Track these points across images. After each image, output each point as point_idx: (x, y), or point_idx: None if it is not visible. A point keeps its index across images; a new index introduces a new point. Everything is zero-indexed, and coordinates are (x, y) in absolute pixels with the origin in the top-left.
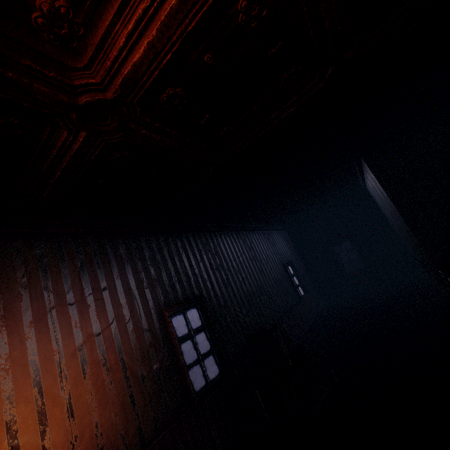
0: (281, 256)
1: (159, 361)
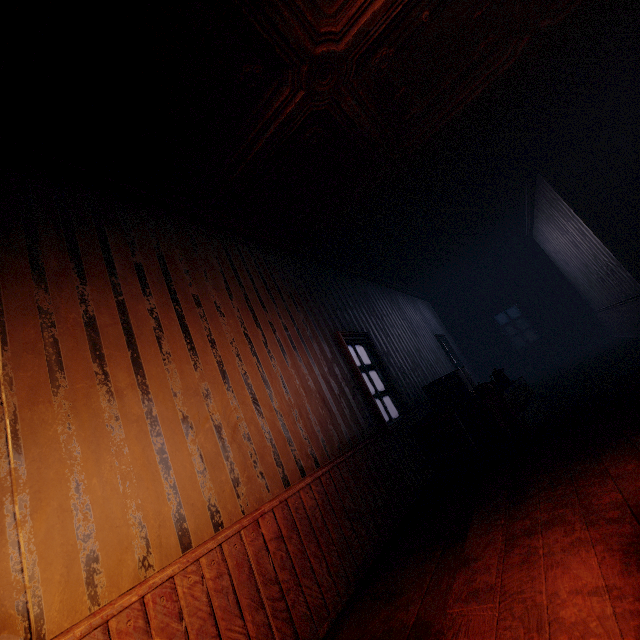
0: (431, 328)
1: (344, 378)
